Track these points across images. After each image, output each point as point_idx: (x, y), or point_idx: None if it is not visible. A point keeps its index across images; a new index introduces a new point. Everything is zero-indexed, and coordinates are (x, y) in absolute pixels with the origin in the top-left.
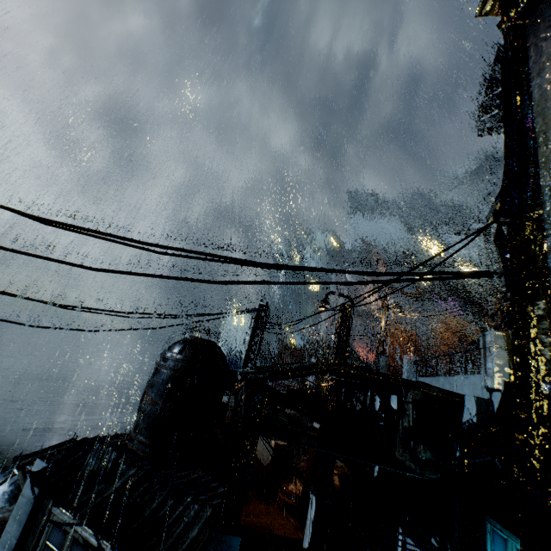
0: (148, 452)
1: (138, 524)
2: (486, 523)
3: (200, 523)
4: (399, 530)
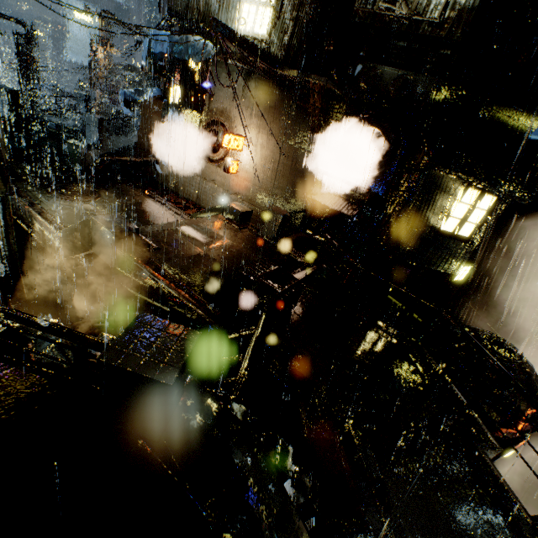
0: None
1: None
2: None
3: None
4: None
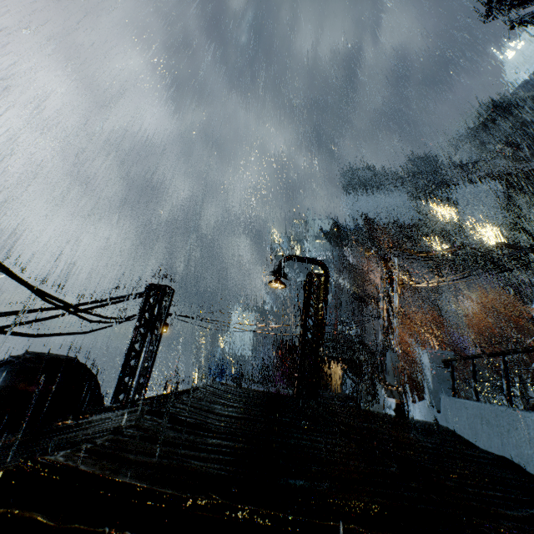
0: None
1: None
2: None
3: None
4: None
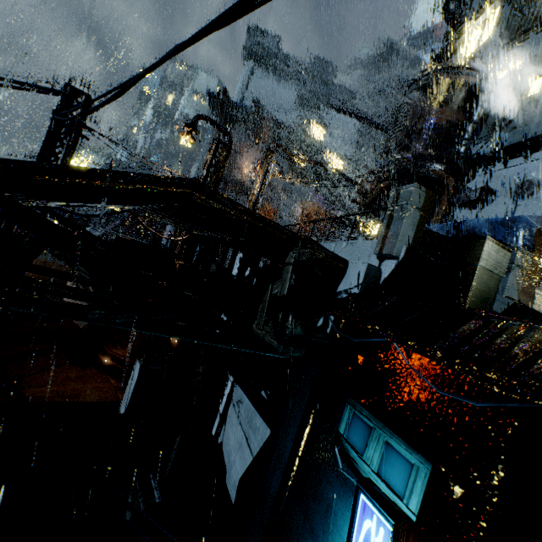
0: None
1: None
2: (347, 405)
3: None
4: (230, 378)
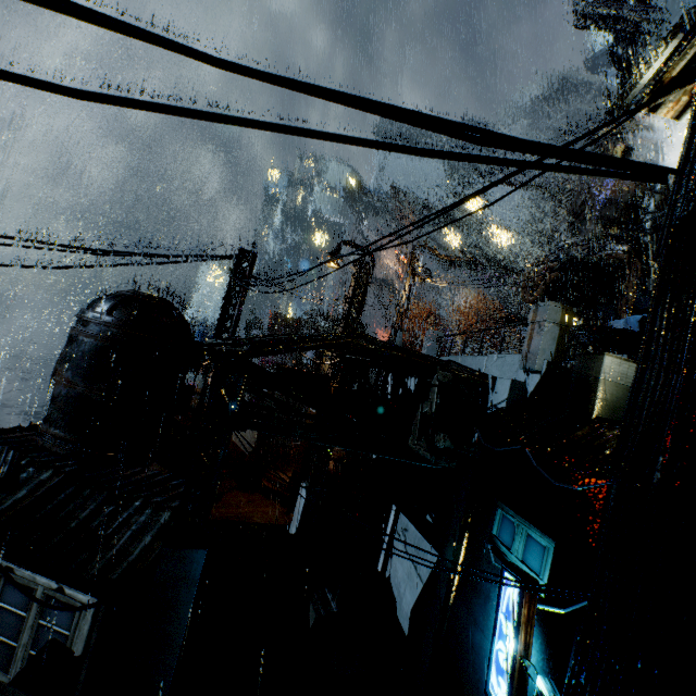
0: (71, 449)
1: (59, 540)
2: (497, 509)
3: (154, 529)
4: (392, 507)
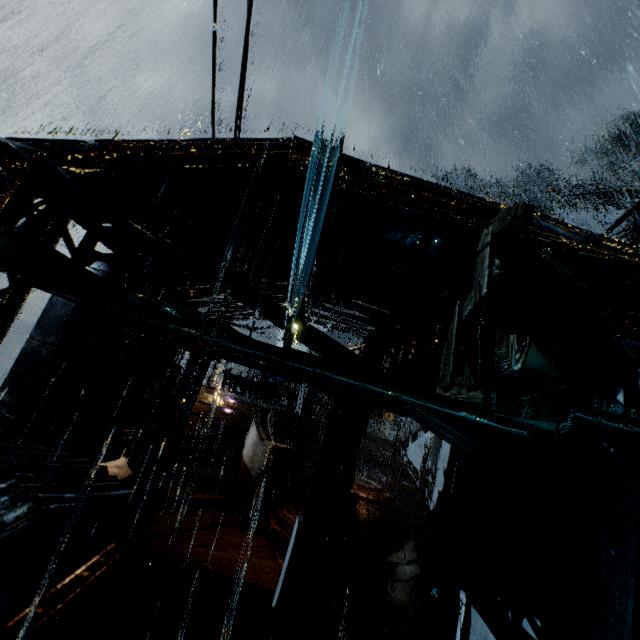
0: (3, 414)
1: None
2: None
3: None
4: (461, 597)
